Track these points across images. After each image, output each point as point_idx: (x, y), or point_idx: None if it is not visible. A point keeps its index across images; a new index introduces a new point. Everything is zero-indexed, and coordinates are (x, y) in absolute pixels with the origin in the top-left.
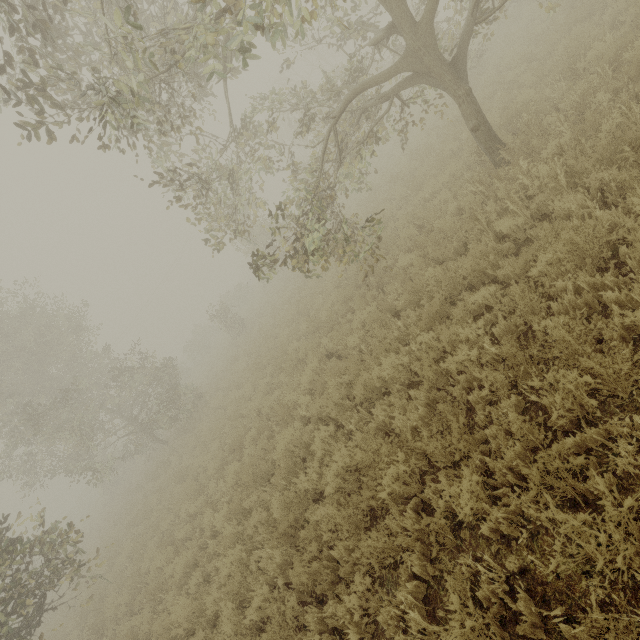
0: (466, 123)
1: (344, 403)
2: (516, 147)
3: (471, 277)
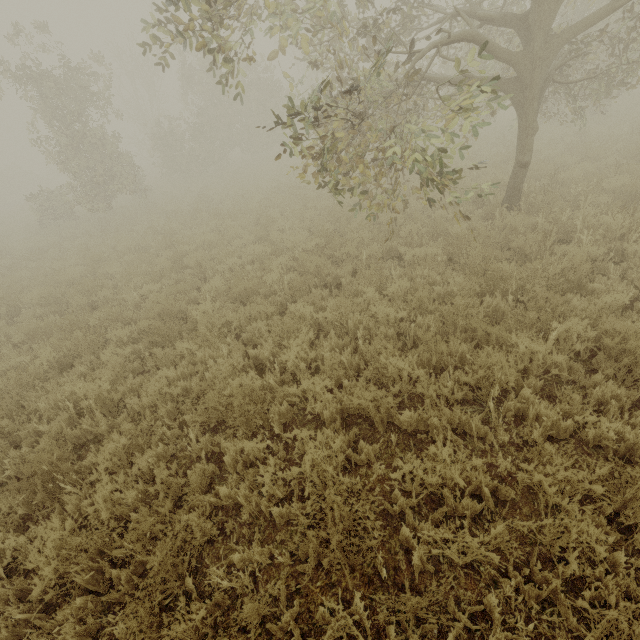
0: (518, 156)
1: (449, 395)
2: (537, 202)
3: (566, 283)
